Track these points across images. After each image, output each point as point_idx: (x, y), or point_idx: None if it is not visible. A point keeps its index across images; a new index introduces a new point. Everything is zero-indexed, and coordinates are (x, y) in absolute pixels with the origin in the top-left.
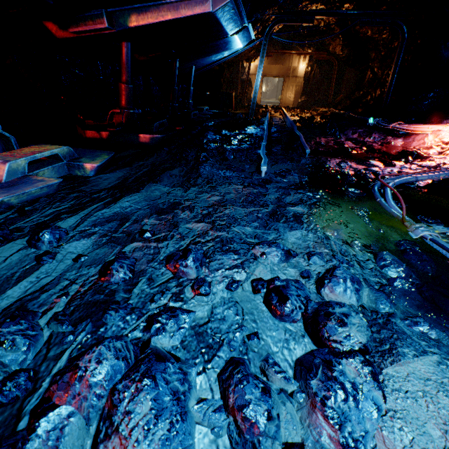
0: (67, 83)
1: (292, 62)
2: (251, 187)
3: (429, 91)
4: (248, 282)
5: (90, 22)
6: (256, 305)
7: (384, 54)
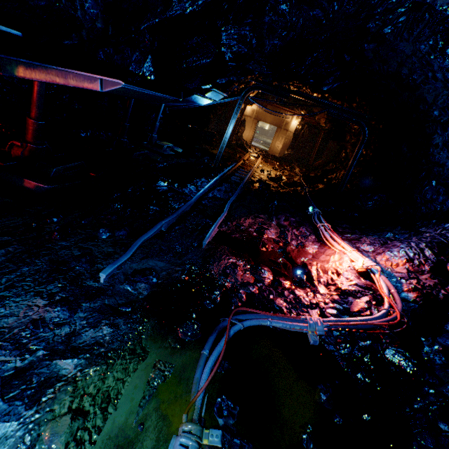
0: None
1: (286, 116)
2: (53, 308)
3: (374, 193)
4: None
5: None
6: None
7: (354, 141)
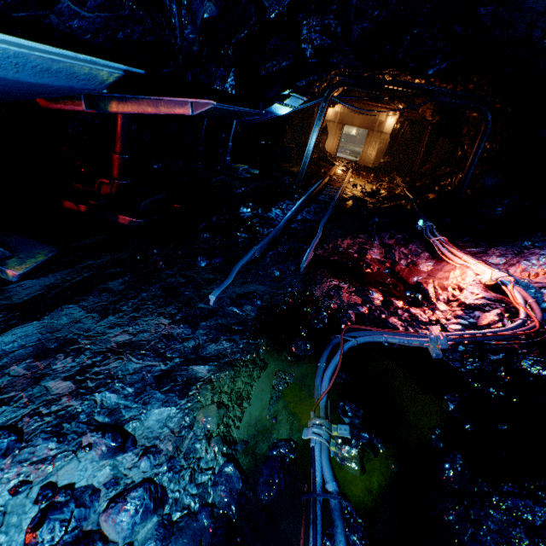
0: (74, 132)
1: (379, 114)
2: (177, 325)
3: (504, 196)
4: (41, 484)
5: (69, 101)
6: (22, 521)
7: (473, 134)
